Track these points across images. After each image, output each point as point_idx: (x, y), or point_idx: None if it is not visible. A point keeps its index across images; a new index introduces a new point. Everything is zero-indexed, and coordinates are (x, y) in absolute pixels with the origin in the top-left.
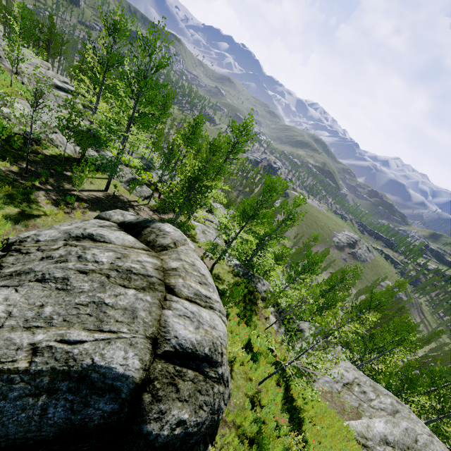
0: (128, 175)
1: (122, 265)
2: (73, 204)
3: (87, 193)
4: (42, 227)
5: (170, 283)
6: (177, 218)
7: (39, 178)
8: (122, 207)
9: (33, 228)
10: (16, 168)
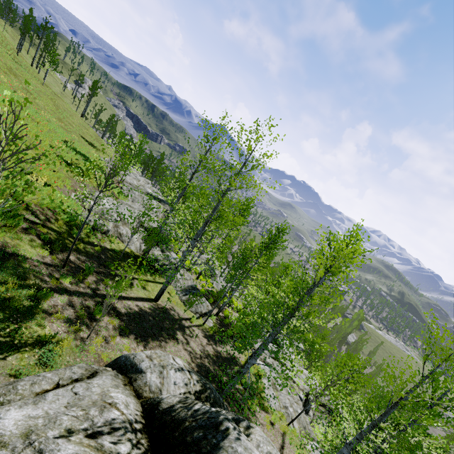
0: (187, 282)
1: None
2: (95, 325)
3: (130, 302)
4: (4, 379)
5: None
6: (249, 370)
7: (76, 275)
8: (168, 329)
9: None
10: (55, 258)
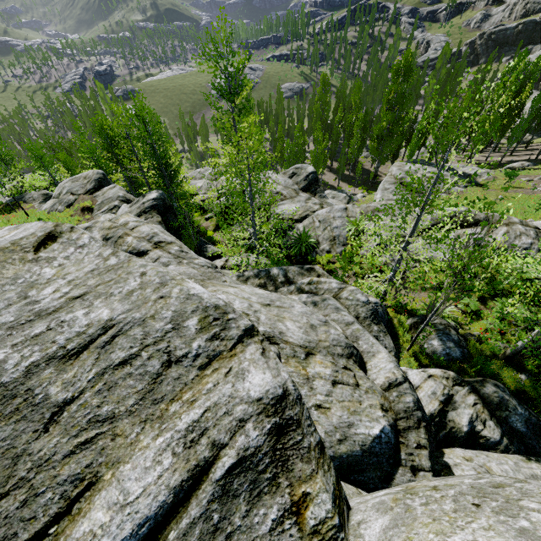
0: None
1: None
2: None
3: None
4: None
5: None
6: None
7: None
8: None
9: None
10: None
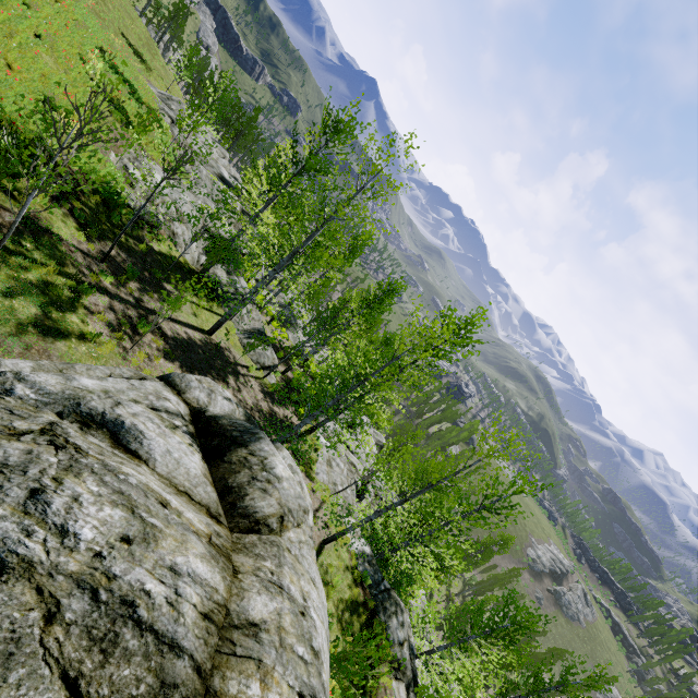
0: (254, 323)
1: (122, 574)
2: (141, 338)
3: (178, 326)
4: (57, 359)
5: (220, 696)
6: (300, 428)
7: (117, 276)
8: (220, 369)
9: (38, 355)
10: (93, 247)
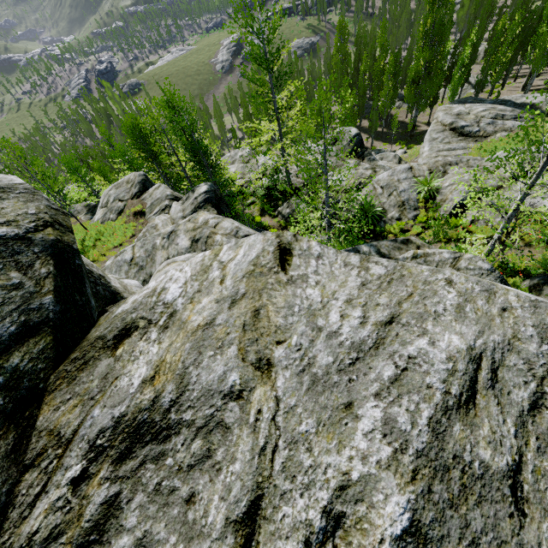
0: None
1: None
2: None
3: None
4: None
5: None
6: None
7: None
8: None
9: None
10: None
